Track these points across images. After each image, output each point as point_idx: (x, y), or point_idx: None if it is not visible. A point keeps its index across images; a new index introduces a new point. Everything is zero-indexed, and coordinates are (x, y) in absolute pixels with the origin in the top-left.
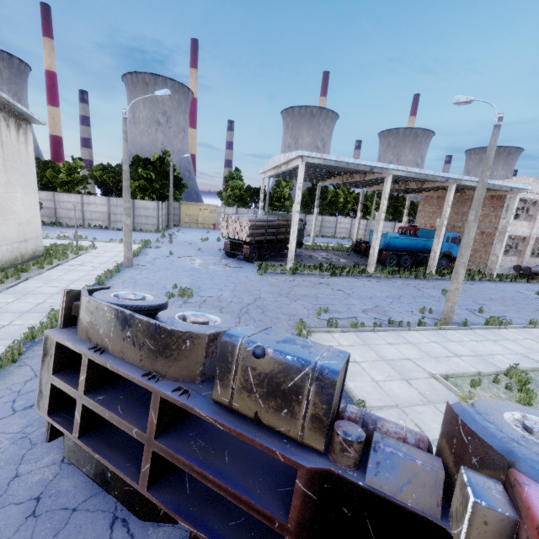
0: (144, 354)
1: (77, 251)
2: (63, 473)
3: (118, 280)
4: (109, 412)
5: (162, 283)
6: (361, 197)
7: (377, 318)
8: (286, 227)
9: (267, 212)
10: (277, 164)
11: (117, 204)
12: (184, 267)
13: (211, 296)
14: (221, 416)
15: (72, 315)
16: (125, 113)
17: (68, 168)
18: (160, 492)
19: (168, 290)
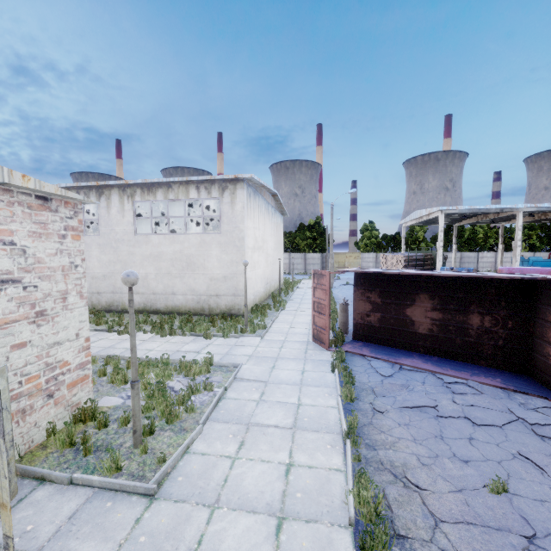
0: None
1: (297, 282)
2: None
3: (335, 292)
4: None
5: None
6: (501, 231)
7: None
8: (431, 260)
9: (412, 251)
10: (419, 216)
11: (294, 257)
12: None
13: None
14: None
15: None
16: (332, 205)
17: None
18: None
19: None
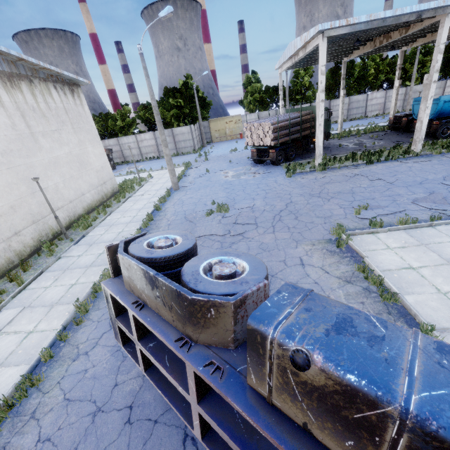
0: (174, 316)
1: (140, 183)
2: (145, 386)
3: (170, 204)
4: (157, 363)
5: (203, 200)
6: (399, 60)
7: (434, 209)
8: (311, 121)
9: (288, 110)
10: (293, 52)
11: None
12: (219, 182)
13: (245, 207)
14: (260, 414)
15: (119, 265)
16: (140, 48)
17: (121, 115)
18: (214, 442)
19: (208, 207)
